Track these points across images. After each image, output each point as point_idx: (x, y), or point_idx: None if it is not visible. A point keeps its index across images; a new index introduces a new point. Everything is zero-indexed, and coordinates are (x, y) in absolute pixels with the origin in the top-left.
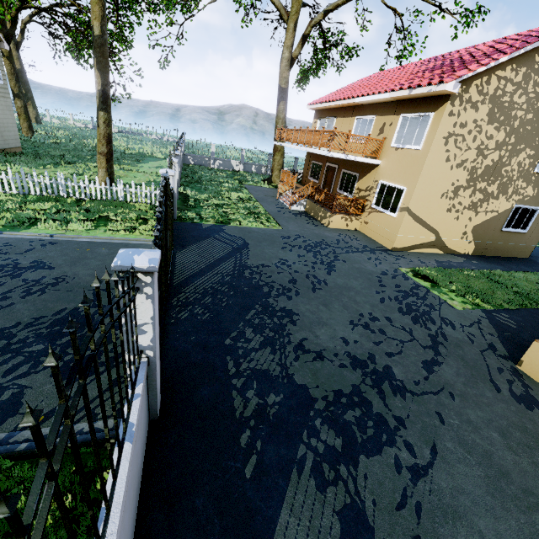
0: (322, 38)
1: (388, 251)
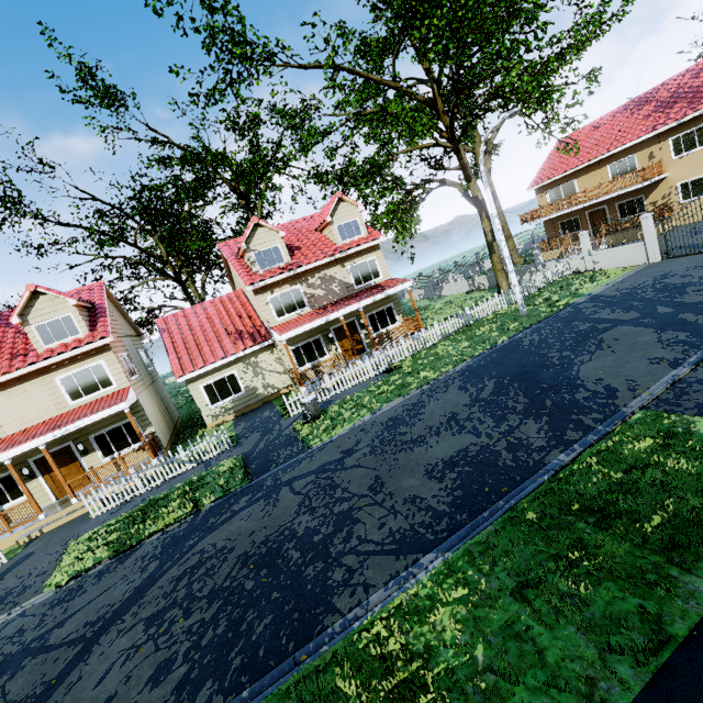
0: None
1: None
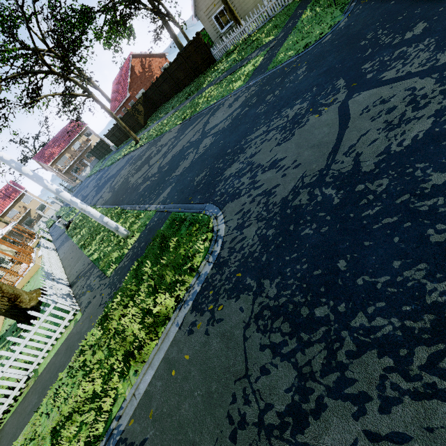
0: None
1: None
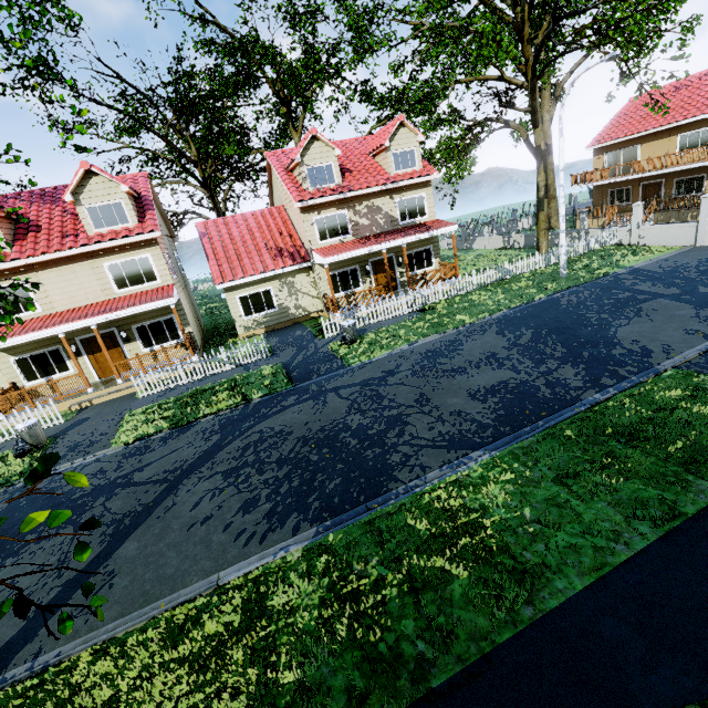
0: None
1: None
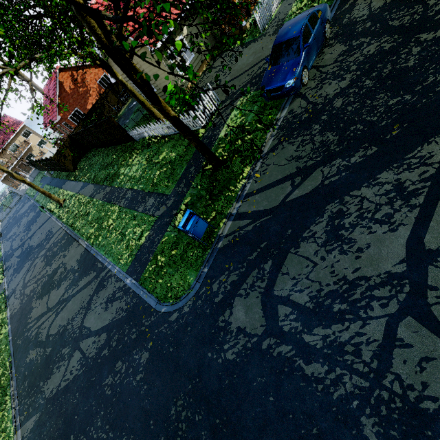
0: None
1: None
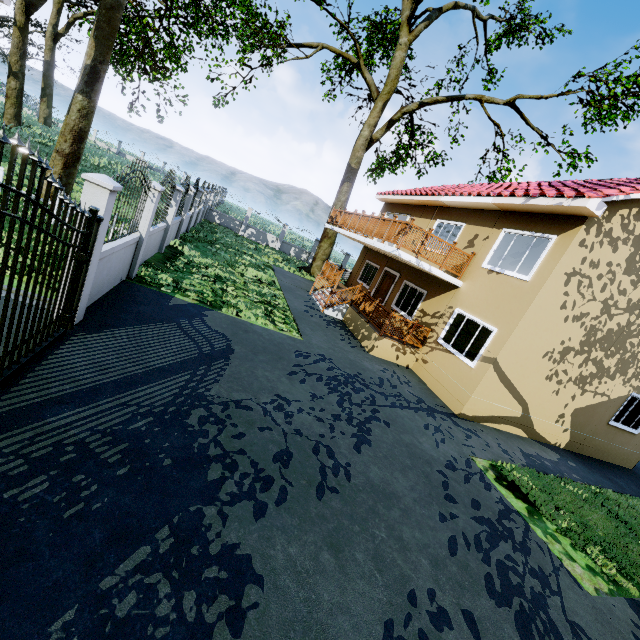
0: (409, 134)
1: (453, 417)
